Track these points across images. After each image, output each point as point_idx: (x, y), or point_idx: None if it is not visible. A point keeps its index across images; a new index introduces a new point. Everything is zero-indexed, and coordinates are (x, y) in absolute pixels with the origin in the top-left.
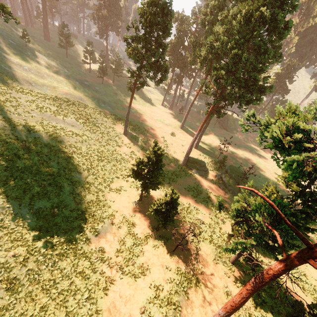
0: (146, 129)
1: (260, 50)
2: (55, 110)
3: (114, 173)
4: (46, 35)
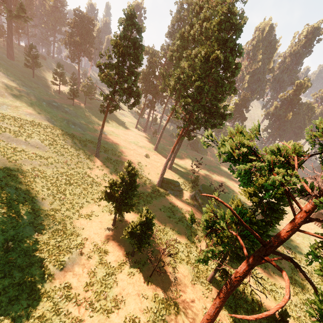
0: (120, 151)
1: (219, 84)
2: (16, 130)
3: (84, 197)
4: (10, 54)
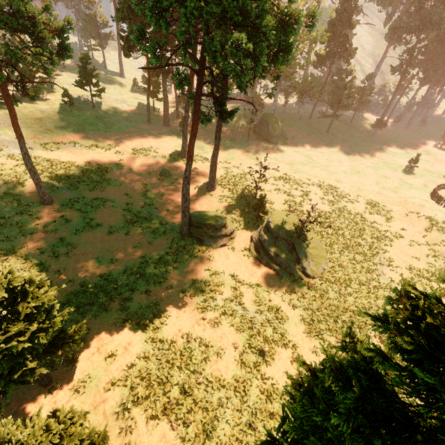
0: (107, 177)
1: None
2: None
3: None
4: None
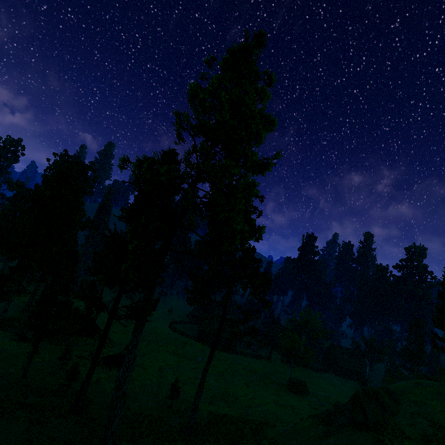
0: None
1: None
2: None
3: None
4: None
